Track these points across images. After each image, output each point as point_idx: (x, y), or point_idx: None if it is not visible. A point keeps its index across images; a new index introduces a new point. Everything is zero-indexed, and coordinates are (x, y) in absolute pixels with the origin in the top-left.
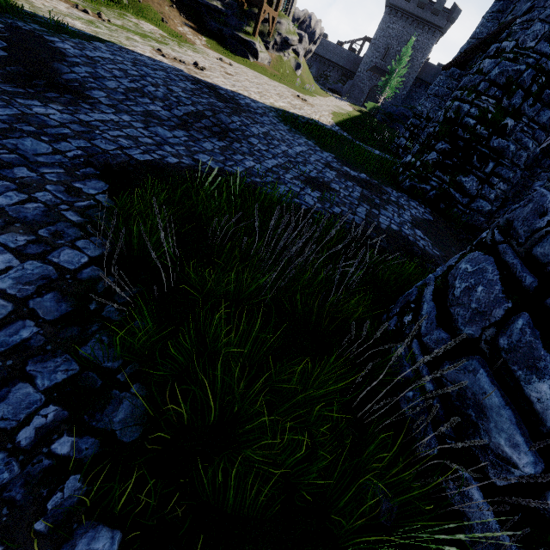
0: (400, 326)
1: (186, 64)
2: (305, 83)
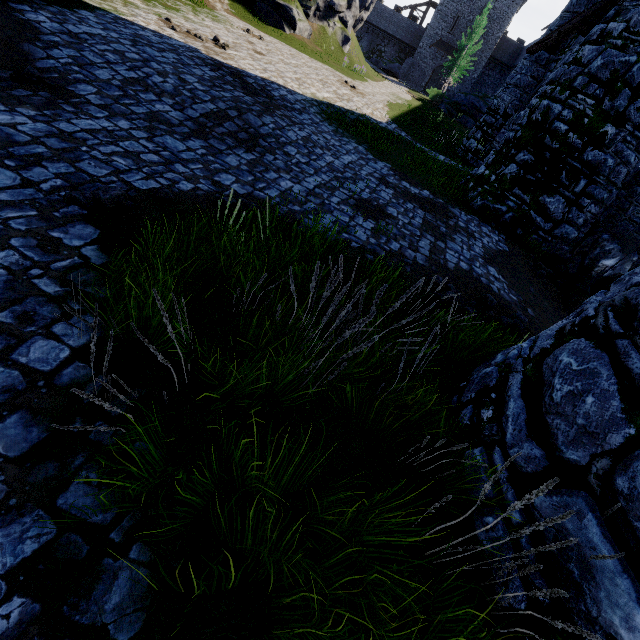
0: (476, 422)
1: (203, 41)
2: (354, 63)
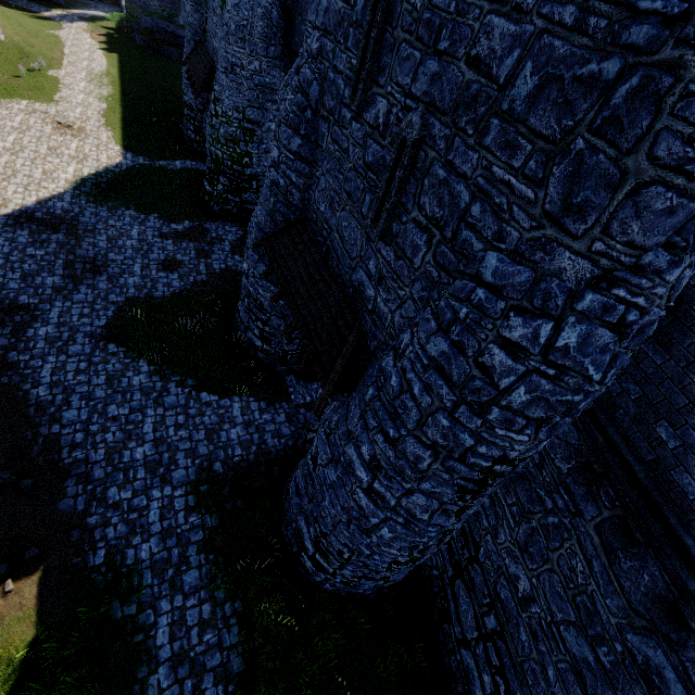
0: (237, 327)
1: None
2: (20, 47)
